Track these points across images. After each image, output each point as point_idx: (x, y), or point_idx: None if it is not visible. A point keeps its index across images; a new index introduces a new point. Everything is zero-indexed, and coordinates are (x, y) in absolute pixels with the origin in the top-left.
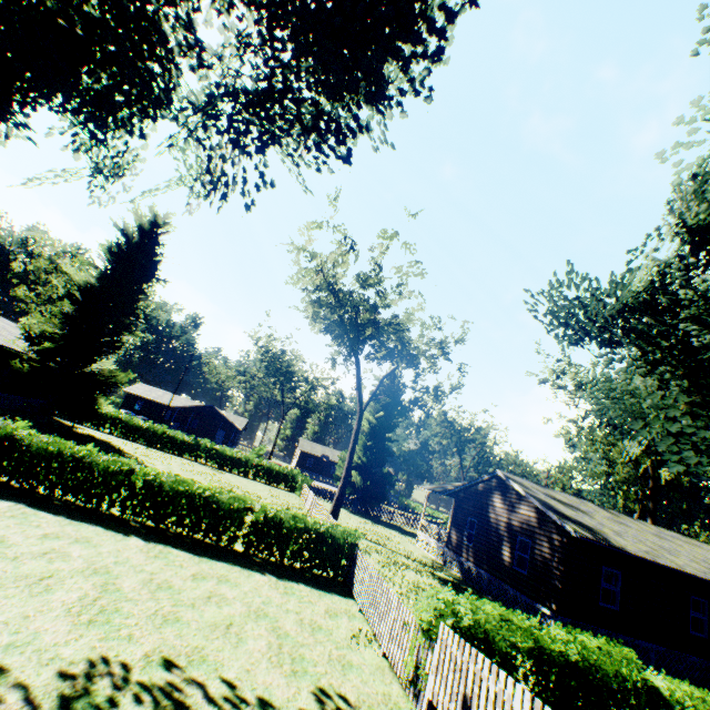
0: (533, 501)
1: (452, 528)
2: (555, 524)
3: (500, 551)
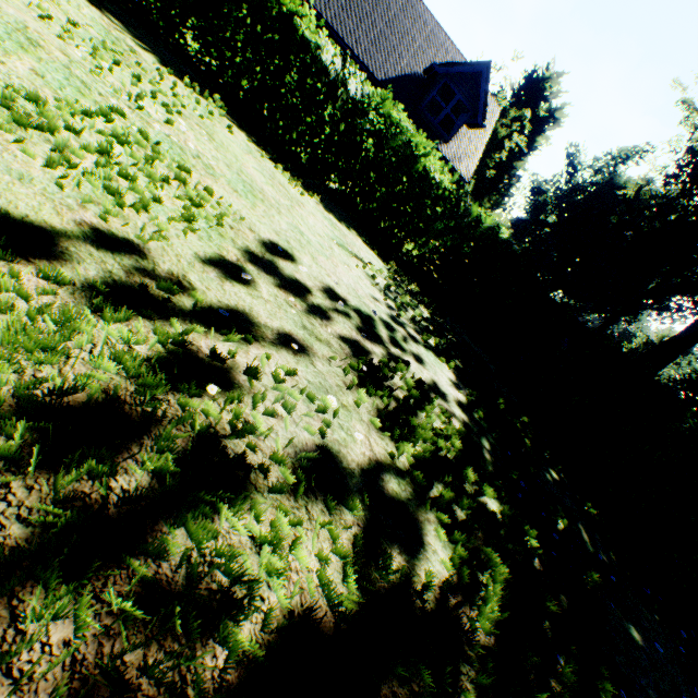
0: None
1: None
2: None
3: None
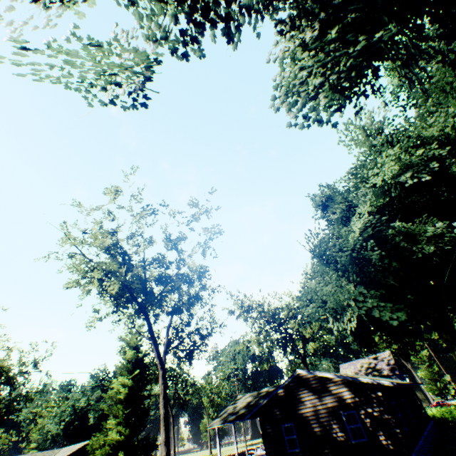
0: (344, 378)
1: (267, 447)
2: (366, 386)
3: (333, 436)
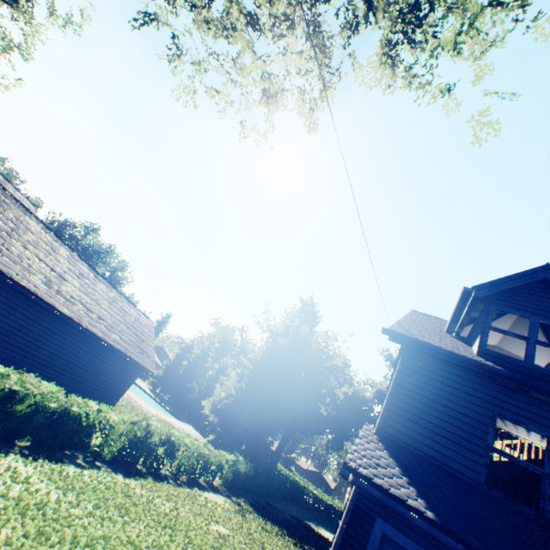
0: None
1: None
2: None
3: None
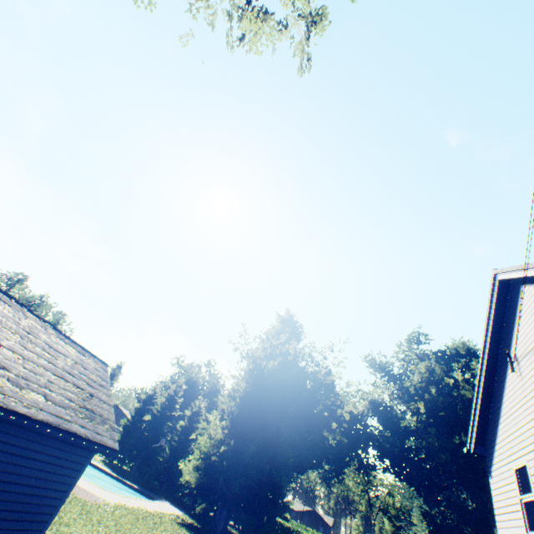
0: None
1: None
2: None
3: None
